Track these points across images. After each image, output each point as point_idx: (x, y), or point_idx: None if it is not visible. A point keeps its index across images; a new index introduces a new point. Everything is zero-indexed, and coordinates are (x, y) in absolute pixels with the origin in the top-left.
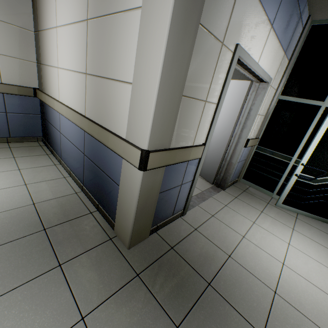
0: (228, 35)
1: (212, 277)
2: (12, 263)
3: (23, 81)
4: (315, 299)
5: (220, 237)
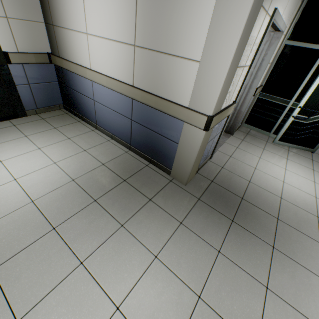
0: (272, 3)
1: (242, 195)
2: (121, 202)
3: (36, 46)
4: (304, 198)
5: (240, 171)
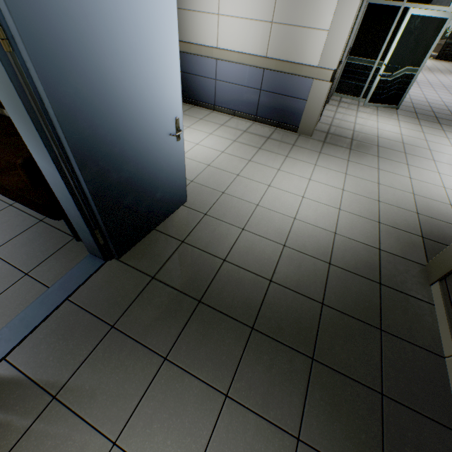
0: None
1: (351, 138)
2: (276, 148)
3: None
4: (393, 136)
5: (344, 126)
